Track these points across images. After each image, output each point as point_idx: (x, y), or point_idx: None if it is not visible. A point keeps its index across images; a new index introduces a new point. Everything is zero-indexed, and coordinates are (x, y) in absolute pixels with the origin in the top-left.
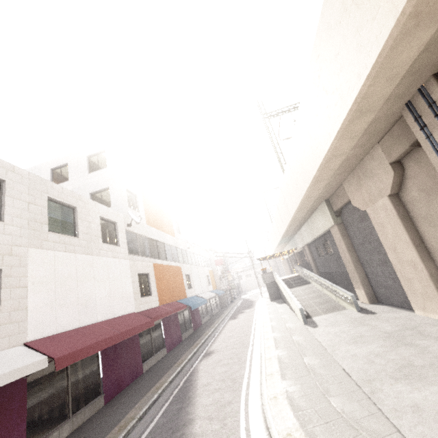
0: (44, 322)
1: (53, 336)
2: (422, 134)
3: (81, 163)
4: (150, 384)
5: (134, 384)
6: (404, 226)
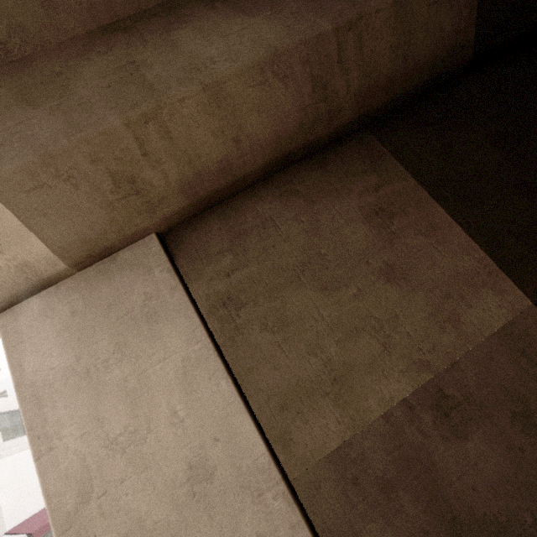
0: (16, 513)
1: (24, 521)
2: None
3: None
4: None
5: None
6: None
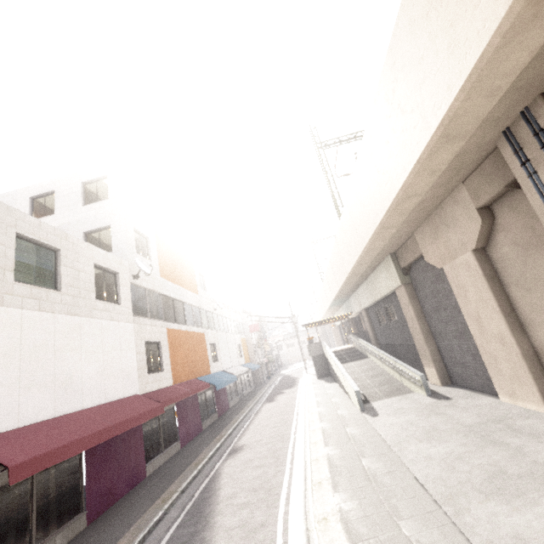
0: None
1: (12, 431)
2: (523, 171)
3: (74, 191)
4: (154, 494)
5: (132, 495)
6: (492, 290)
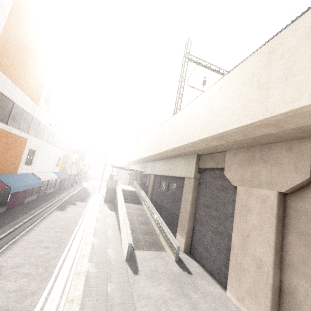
0: None
1: None
2: None
3: None
4: None
5: None
6: (276, 228)
